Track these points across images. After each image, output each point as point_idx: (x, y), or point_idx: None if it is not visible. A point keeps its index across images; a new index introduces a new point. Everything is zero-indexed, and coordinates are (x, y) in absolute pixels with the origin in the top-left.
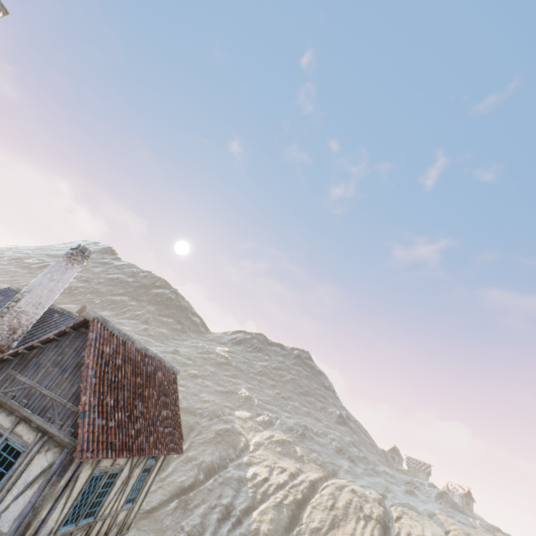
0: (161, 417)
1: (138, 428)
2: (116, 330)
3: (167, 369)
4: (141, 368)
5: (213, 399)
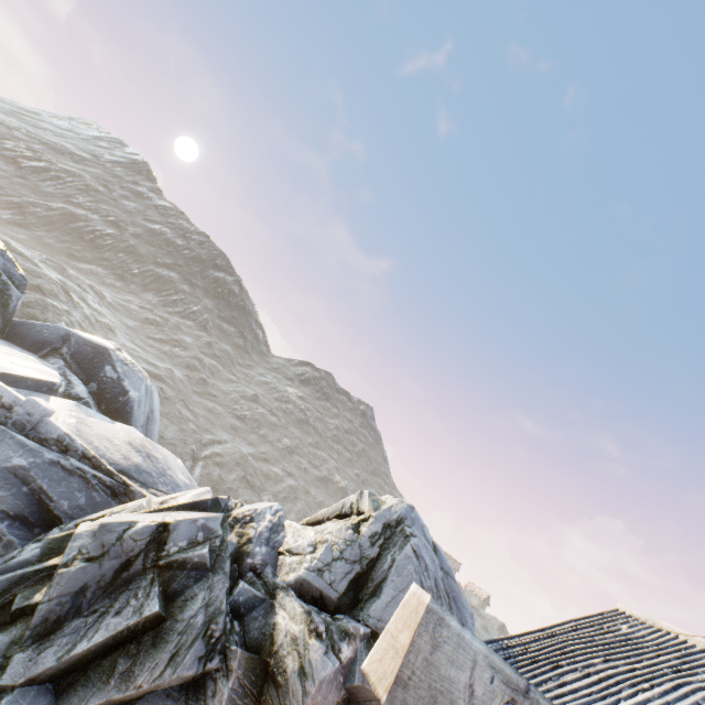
0: None
1: None
2: None
3: None
4: None
5: (322, 497)
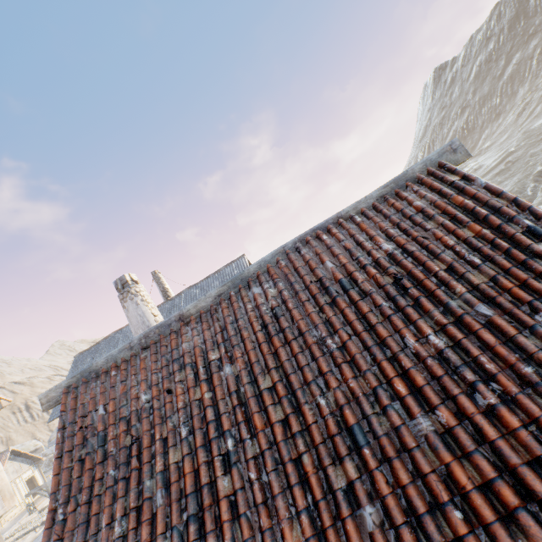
0: (407, 375)
1: (244, 536)
2: (122, 353)
3: (368, 217)
4: (229, 338)
5: None
